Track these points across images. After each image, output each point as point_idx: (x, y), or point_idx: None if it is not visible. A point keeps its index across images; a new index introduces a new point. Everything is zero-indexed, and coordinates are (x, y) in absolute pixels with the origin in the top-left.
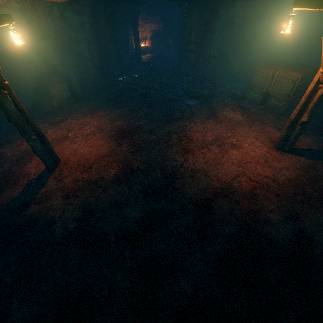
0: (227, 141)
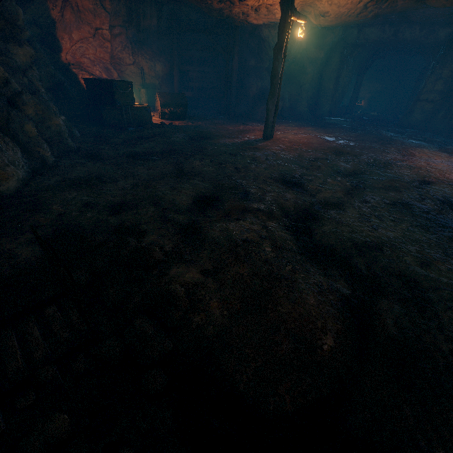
0: None
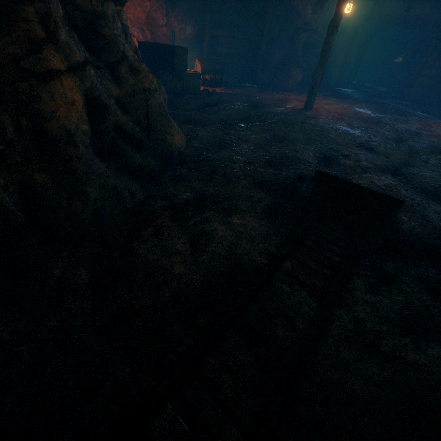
0: None
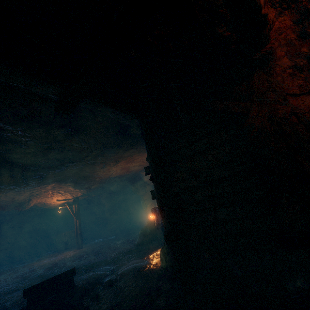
0: (54, 258)
